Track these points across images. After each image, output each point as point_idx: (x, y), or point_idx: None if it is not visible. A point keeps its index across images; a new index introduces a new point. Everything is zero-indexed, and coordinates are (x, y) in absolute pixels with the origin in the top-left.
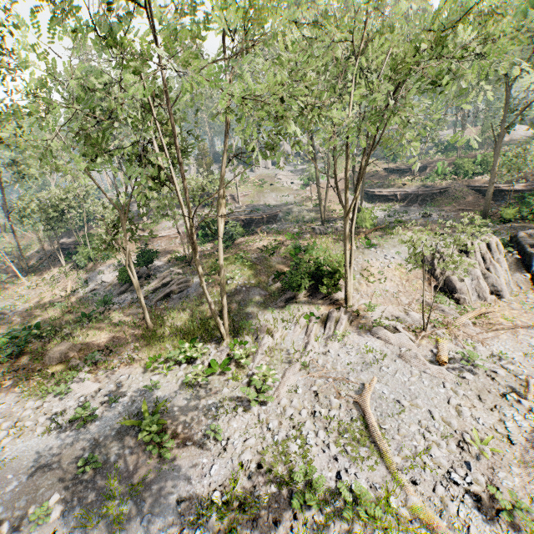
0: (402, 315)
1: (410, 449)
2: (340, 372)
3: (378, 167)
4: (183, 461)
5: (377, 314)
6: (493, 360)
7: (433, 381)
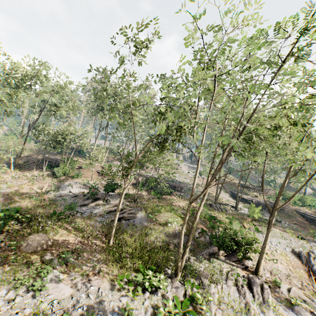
0: (308, 299)
1: None
2: None
3: (235, 181)
4: None
5: (284, 290)
6: None
7: None
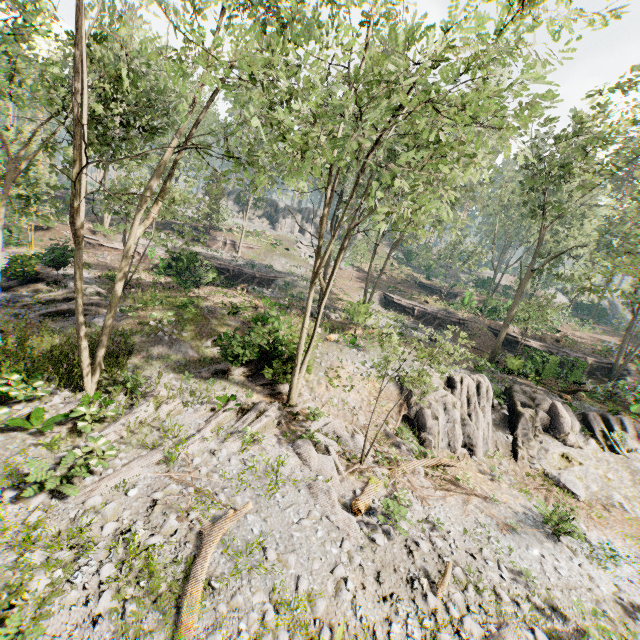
0: (346, 436)
1: (228, 633)
2: (214, 483)
3: (410, 277)
4: None
5: (319, 425)
6: (424, 526)
7: (331, 534)
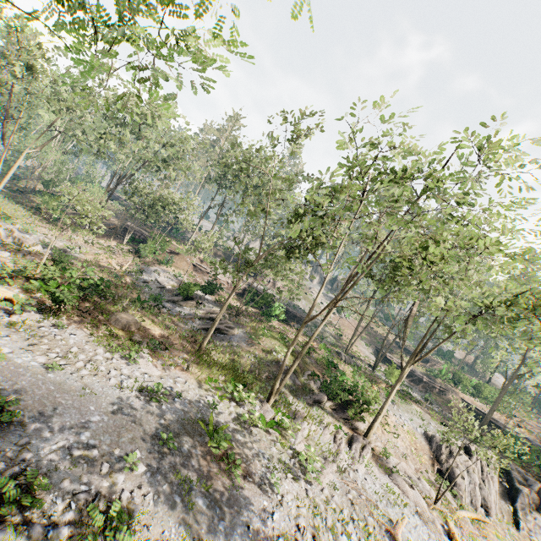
0: (414, 477)
1: None
2: (369, 495)
3: (390, 335)
4: (247, 492)
5: (391, 463)
6: None
7: None
